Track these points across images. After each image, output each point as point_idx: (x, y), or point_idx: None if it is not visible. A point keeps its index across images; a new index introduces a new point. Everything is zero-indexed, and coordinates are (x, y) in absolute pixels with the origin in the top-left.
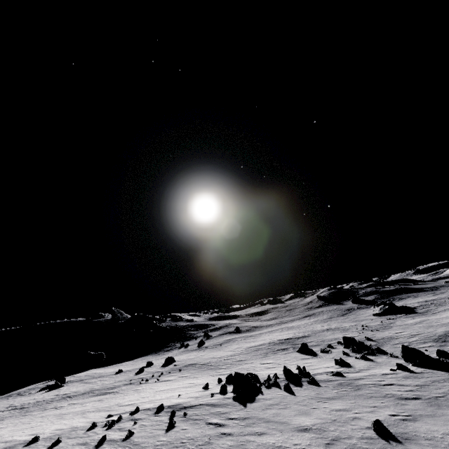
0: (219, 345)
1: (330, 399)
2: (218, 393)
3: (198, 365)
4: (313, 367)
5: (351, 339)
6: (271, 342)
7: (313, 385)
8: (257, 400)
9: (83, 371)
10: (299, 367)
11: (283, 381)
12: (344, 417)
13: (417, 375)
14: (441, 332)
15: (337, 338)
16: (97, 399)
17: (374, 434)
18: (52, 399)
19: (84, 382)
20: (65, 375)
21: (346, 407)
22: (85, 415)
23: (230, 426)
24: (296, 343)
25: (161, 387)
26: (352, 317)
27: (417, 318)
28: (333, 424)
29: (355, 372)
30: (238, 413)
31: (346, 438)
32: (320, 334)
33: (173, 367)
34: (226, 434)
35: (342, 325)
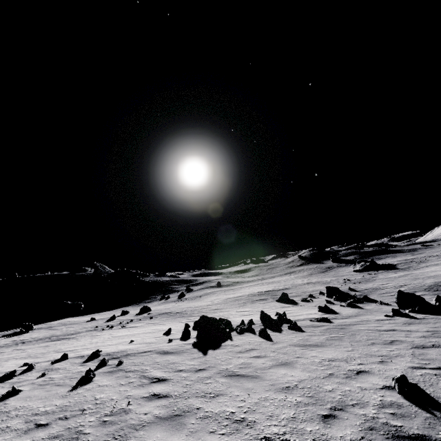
0: (199, 297)
1: (319, 346)
2: (178, 339)
3: (172, 313)
4: (294, 314)
5: (335, 288)
6: (251, 294)
7: (295, 331)
8: (222, 347)
9: (59, 319)
10: (279, 313)
11: (259, 326)
12: (344, 370)
13: (421, 321)
14: (430, 283)
15: (318, 290)
16: (45, 345)
17: (401, 399)
18: (4, 345)
19: (51, 329)
20: (40, 323)
21: (342, 357)
22: (4, 363)
23: (172, 382)
24: (276, 294)
25: (120, 333)
26: (332, 273)
27: (400, 273)
28: (329, 381)
29: (343, 318)
30: (192, 363)
31: (357, 405)
32: (300, 287)
33: (146, 315)
34: (160, 395)
35: (323, 280)
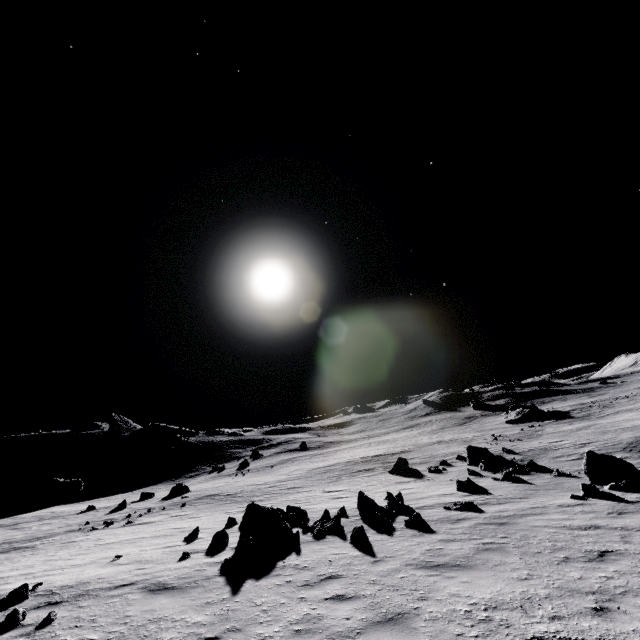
0: (270, 467)
1: (463, 567)
2: (202, 552)
3: (221, 496)
4: (416, 495)
5: (482, 450)
6: (350, 461)
7: (417, 530)
8: (276, 572)
9: (39, 509)
10: (391, 495)
11: (354, 522)
12: (524, 639)
13: (638, 507)
14: (629, 438)
15: (455, 452)
16: None
17: None
18: None
19: (13, 528)
20: (6, 516)
21: (513, 596)
22: None
23: None
24: (389, 461)
25: (115, 537)
26: (475, 426)
27: (578, 424)
28: None
29: (501, 503)
30: (197, 619)
31: None
32: (427, 449)
33: (179, 500)
34: None
35: (461, 436)
